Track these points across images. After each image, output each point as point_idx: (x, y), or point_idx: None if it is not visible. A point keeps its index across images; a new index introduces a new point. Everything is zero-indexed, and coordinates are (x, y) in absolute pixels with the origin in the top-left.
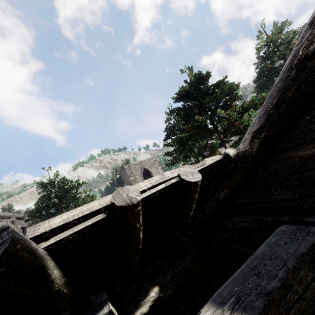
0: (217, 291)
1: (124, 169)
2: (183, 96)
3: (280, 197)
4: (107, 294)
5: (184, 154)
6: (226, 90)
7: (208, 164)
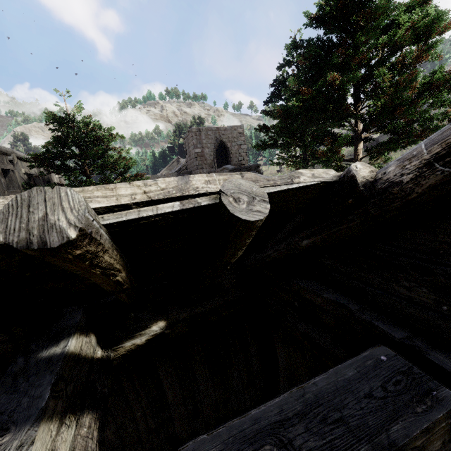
0: (198, 438)
1: (191, 132)
2: (329, 14)
3: (409, 295)
4: (85, 314)
5: (285, 139)
6: (422, 26)
7: (300, 184)
